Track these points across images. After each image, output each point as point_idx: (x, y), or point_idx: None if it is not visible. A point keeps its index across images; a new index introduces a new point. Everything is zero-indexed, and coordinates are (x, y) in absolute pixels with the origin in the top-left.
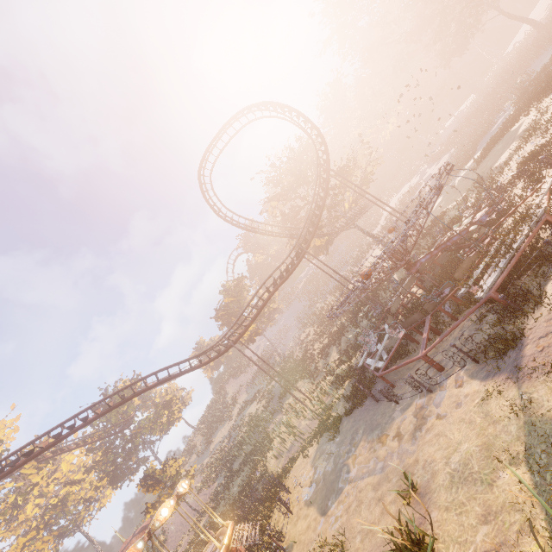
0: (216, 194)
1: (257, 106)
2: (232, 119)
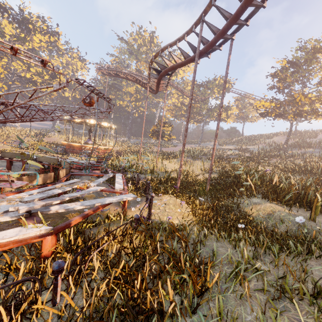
0: None
1: None
2: None
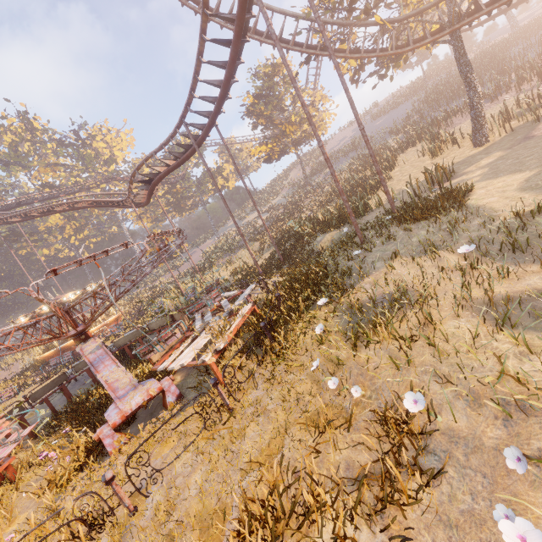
0: None
1: None
2: None
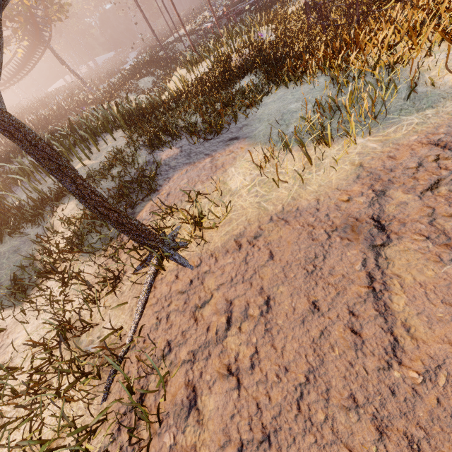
0: None
1: None
2: None
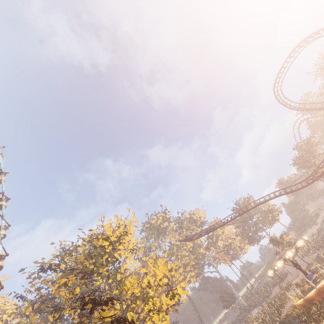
0: (285, 97)
1: (309, 37)
2: (291, 53)
